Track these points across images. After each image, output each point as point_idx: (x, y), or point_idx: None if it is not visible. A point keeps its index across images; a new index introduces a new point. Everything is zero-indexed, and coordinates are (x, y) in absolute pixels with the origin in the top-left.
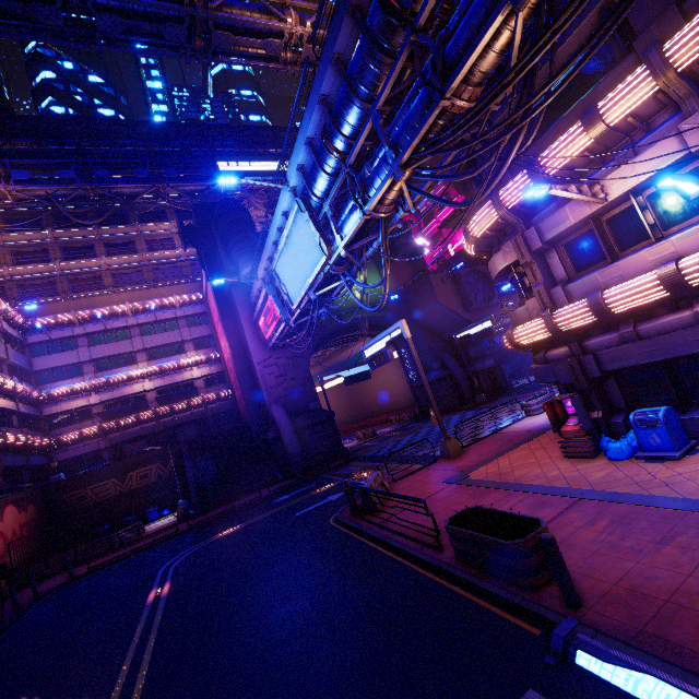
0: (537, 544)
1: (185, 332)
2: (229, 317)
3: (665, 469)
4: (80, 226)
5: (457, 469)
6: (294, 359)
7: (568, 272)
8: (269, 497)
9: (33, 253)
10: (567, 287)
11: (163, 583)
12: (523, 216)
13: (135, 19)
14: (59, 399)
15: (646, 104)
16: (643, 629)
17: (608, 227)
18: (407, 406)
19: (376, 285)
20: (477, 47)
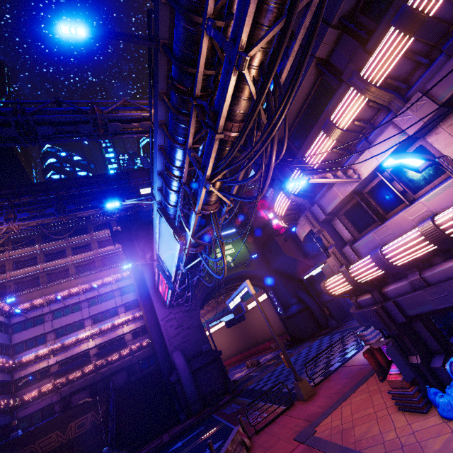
0: None
1: (118, 300)
2: (143, 287)
3: None
4: (58, 239)
5: (307, 417)
6: (188, 312)
7: (352, 233)
8: (168, 443)
9: (27, 261)
10: (354, 246)
11: None
12: (308, 197)
13: (62, 125)
14: (27, 364)
15: (363, 111)
16: None
17: (371, 197)
18: (282, 334)
19: (219, 259)
20: (226, 98)
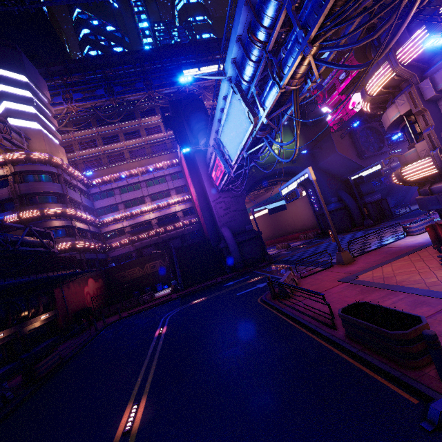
0: (418, 336)
1: (170, 184)
2: (194, 173)
3: None
4: (110, 124)
5: (348, 272)
6: (235, 198)
7: None
8: (221, 282)
9: (88, 143)
10: None
11: (163, 326)
12: (418, 70)
13: None
14: (108, 224)
15: None
16: None
17: None
18: (312, 228)
19: (289, 142)
20: None
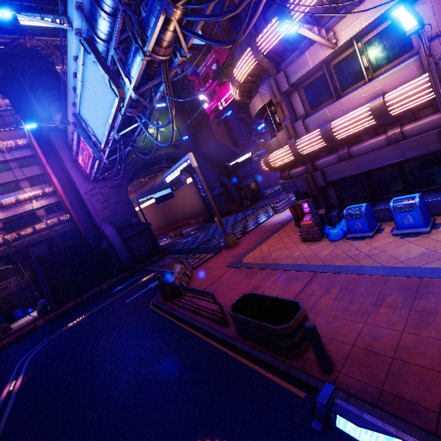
0: (299, 324)
1: (17, 172)
2: (53, 158)
3: (366, 244)
4: None
5: (234, 255)
6: (114, 188)
7: (306, 110)
8: (108, 289)
9: None
10: (305, 121)
11: (17, 377)
12: (275, 63)
13: None
14: None
15: None
16: (383, 389)
17: (335, 71)
18: (202, 213)
19: (165, 124)
20: None
